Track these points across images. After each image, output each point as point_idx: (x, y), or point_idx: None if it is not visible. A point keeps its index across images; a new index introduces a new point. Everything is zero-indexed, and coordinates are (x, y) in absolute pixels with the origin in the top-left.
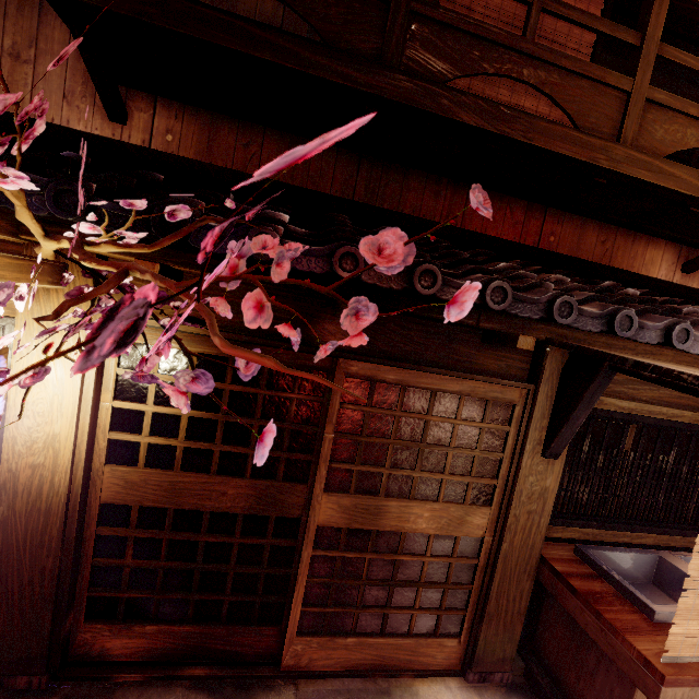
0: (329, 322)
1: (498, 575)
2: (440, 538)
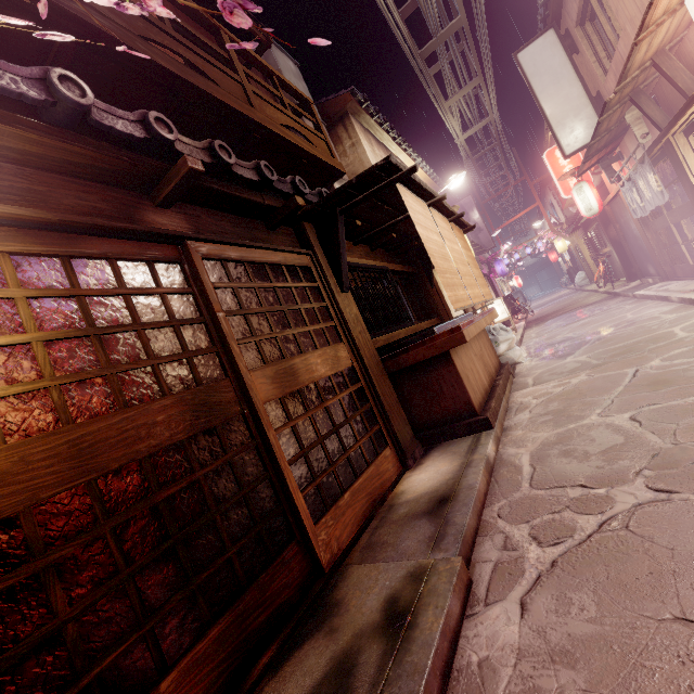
0: (154, 214)
1: (375, 381)
2: (336, 379)
